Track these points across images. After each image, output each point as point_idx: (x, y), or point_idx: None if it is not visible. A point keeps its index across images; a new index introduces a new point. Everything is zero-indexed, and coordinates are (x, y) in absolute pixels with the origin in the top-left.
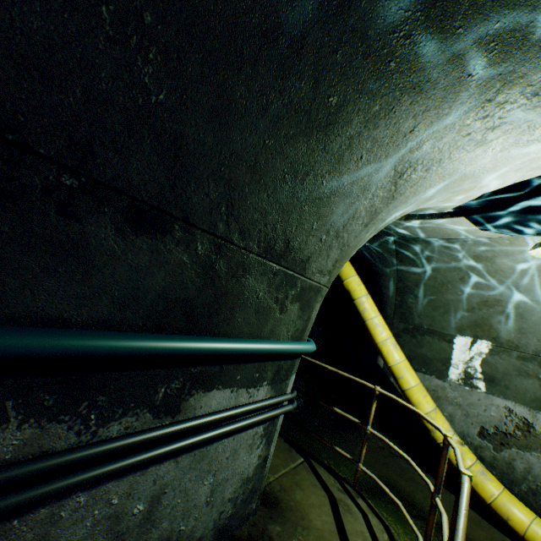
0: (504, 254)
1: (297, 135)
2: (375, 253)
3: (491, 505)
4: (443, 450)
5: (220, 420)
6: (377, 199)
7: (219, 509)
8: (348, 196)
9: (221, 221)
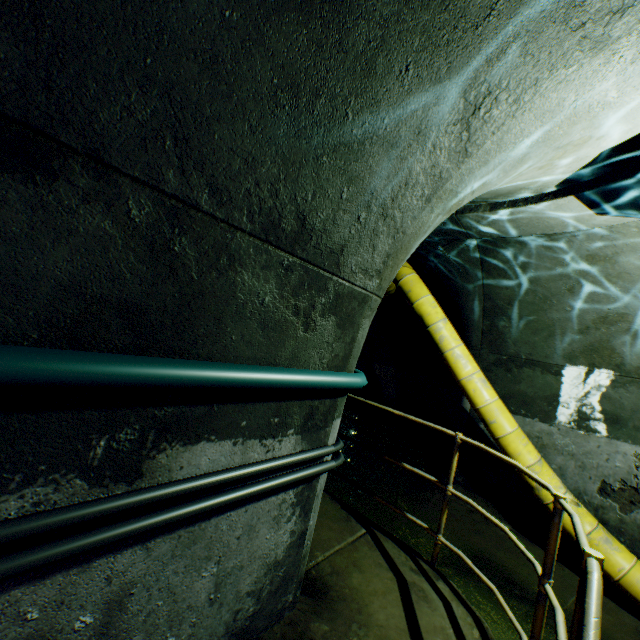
0: (630, 248)
1: (284, 7)
2: (452, 261)
3: (620, 583)
4: (554, 517)
5: (212, 486)
6: (441, 154)
7: (232, 607)
8: (394, 145)
9: (170, 166)
